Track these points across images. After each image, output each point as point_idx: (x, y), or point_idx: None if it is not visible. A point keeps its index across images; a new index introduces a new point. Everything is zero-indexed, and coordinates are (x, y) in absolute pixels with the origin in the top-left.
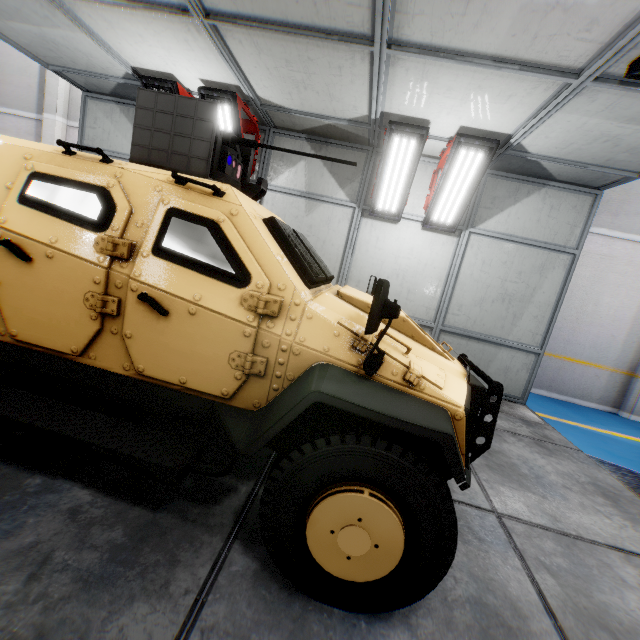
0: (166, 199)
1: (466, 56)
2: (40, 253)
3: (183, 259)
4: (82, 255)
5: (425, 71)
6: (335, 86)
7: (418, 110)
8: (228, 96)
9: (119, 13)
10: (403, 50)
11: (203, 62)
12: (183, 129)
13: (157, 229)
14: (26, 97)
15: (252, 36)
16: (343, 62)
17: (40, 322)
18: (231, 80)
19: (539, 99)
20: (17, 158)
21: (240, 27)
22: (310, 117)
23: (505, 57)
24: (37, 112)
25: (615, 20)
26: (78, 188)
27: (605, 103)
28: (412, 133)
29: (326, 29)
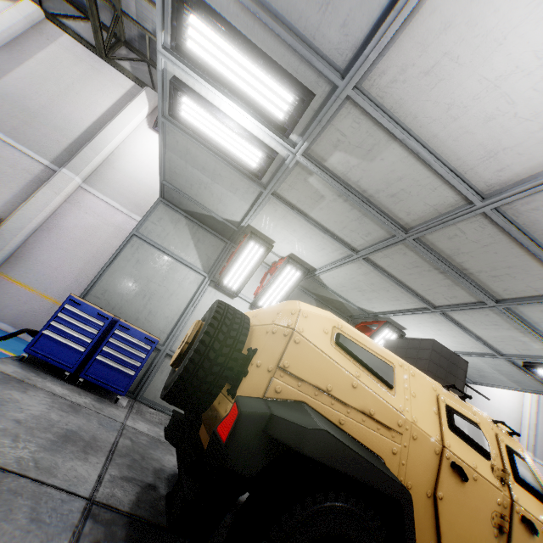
0: (501, 437)
1: (466, 330)
2: (469, 475)
3: (527, 487)
4: (490, 480)
5: (439, 322)
6: (380, 300)
7: (408, 325)
8: (306, 270)
9: (304, 223)
10: (445, 316)
11: (314, 254)
12: (452, 370)
13: (507, 460)
14: (46, 145)
15: (372, 272)
16: (404, 300)
17: (464, 536)
18: (315, 265)
19: (472, 350)
20: (430, 388)
21: (377, 270)
22: (337, 296)
23: (481, 338)
24: (51, 161)
25: (534, 353)
26: (473, 424)
27: (496, 363)
28: (397, 332)
29: (419, 293)
